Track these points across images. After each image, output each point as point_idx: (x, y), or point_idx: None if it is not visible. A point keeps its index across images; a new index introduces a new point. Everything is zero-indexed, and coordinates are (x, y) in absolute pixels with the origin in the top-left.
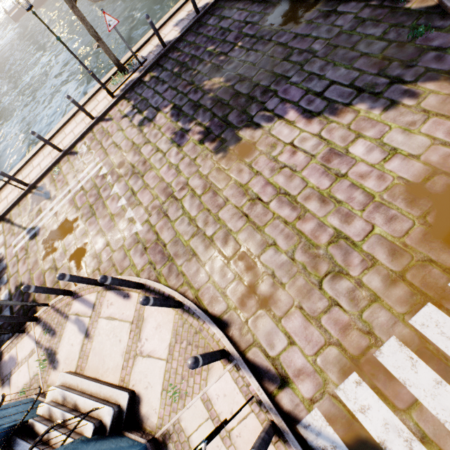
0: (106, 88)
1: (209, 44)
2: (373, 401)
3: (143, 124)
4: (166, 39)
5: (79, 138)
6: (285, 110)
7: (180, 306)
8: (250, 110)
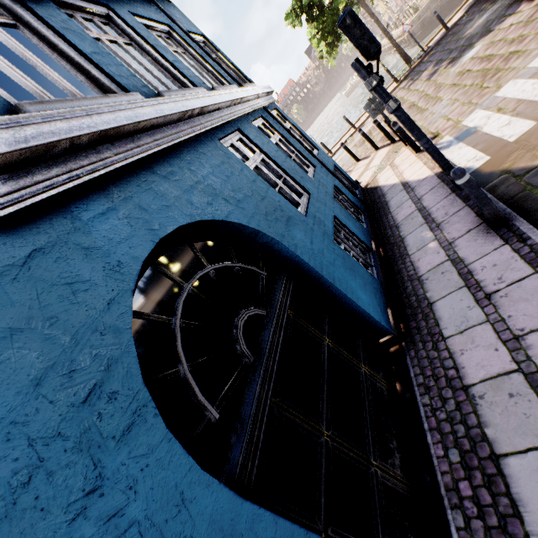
0: (393, 78)
1: (484, 4)
2: (480, 114)
3: (411, 84)
4: (450, 25)
5: (368, 117)
6: (518, 7)
7: (394, 141)
8: (491, 25)
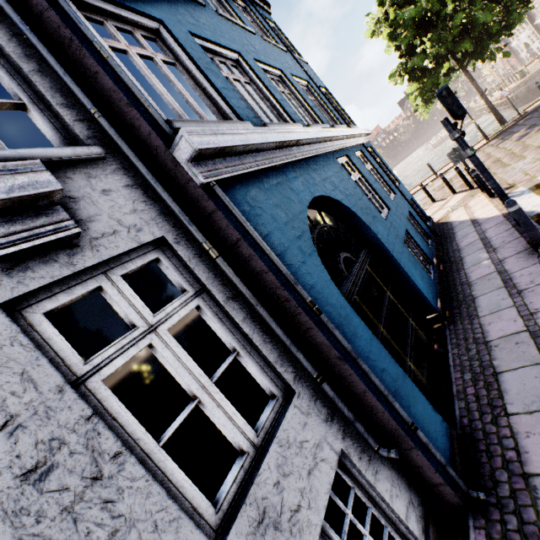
0: (484, 135)
1: None
2: None
3: (500, 143)
4: None
5: (452, 167)
6: None
7: (472, 188)
8: None
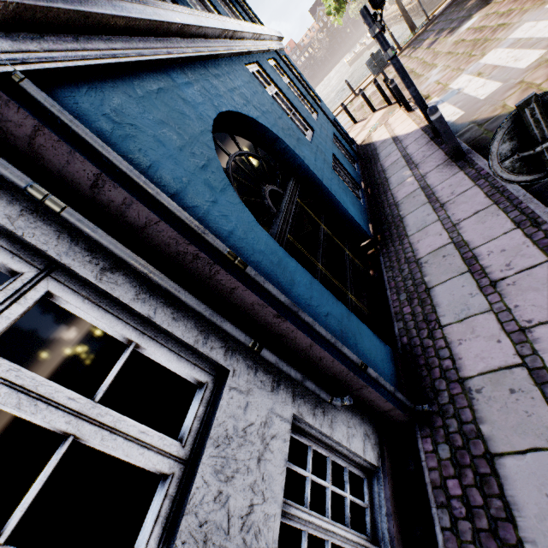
0: (397, 44)
1: None
2: (464, 78)
3: (413, 52)
4: None
5: (369, 83)
6: None
7: (390, 104)
8: None
